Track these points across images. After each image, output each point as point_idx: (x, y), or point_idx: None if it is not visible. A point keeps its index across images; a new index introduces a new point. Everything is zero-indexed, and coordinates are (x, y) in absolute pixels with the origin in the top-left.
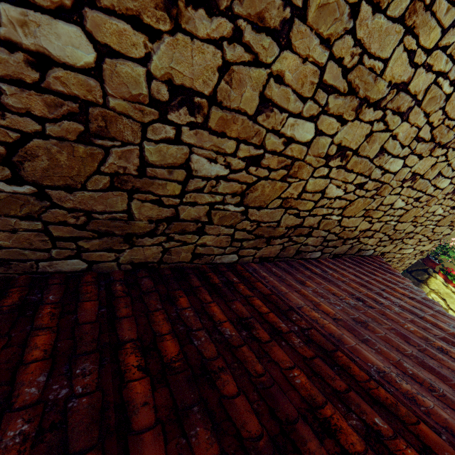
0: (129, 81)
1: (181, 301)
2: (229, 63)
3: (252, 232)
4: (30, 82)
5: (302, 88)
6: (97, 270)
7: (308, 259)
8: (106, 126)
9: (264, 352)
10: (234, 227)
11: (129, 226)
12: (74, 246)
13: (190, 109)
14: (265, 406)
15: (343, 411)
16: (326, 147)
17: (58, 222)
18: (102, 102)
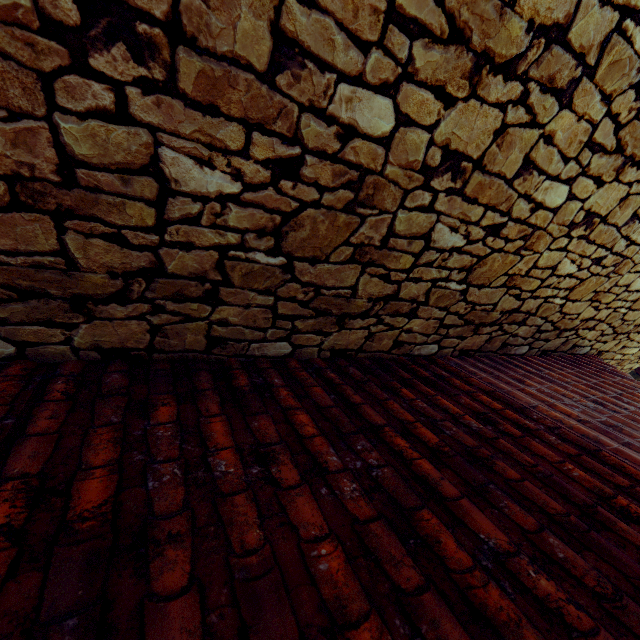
0: (411, 148)
1: (405, 392)
2: (507, 126)
3: (464, 316)
4: (330, 153)
5: (568, 148)
6: (297, 356)
7: (512, 355)
8: (372, 194)
9: (522, 446)
10: (448, 309)
11: (347, 304)
12: (289, 326)
13: (454, 174)
14: (554, 492)
15: (636, 504)
16: (573, 213)
17: (288, 298)
18: (379, 169)
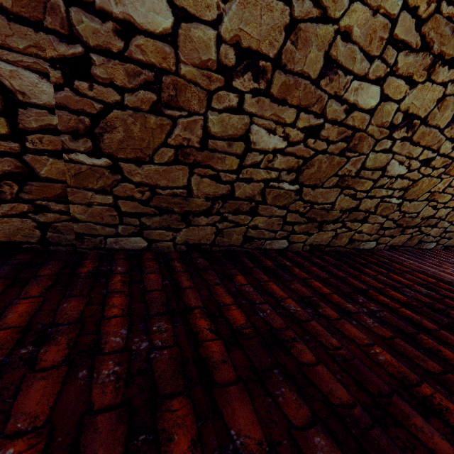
0: (385, 114)
1: (367, 270)
2: (445, 95)
3: (396, 221)
4: (338, 121)
5: None
6: (290, 249)
7: (424, 249)
8: (357, 144)
9: None
10: (387, 217)
11: (327, 214)
12: (290, 229)
13: (408, 128)
14: None
15: None
16: None
17: (294, 211)
18: (364, 128)
